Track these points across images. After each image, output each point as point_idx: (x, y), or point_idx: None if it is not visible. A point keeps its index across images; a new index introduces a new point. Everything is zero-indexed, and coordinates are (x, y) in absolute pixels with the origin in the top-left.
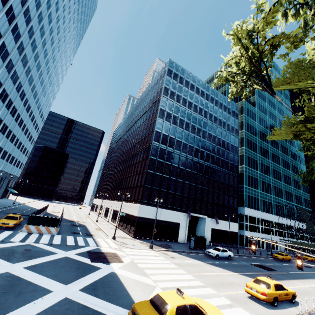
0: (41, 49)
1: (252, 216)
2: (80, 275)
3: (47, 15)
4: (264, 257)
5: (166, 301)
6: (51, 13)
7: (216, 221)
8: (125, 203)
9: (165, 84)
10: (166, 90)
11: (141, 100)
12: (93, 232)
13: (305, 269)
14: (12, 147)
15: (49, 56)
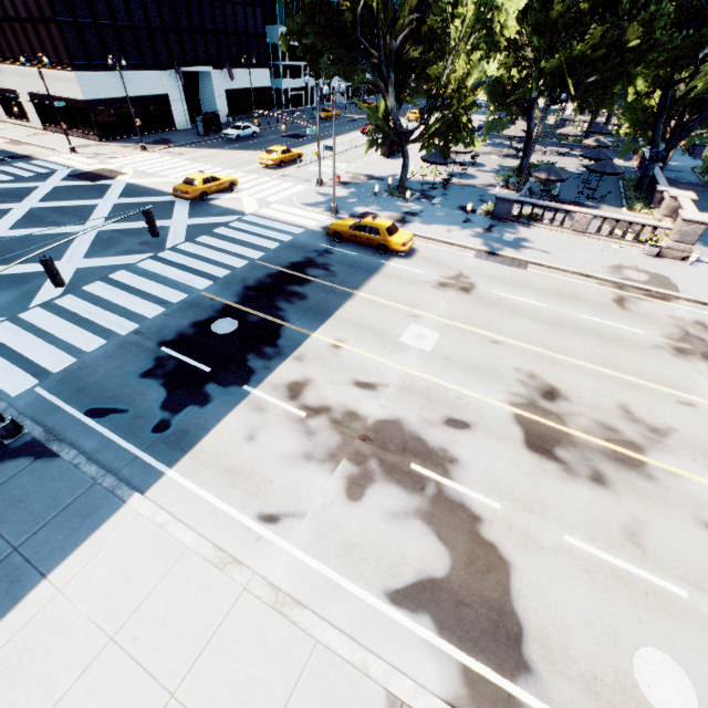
0: None
1: (294, 46)
2: (103, 193)
3: None
4: (305, 122)
5: (195, 179)
6: None
7: (230, 75)
8: (23, 68)
9: None
10: None
11: None
12: (18, 151)
13: (346, 126)
14: None
15: None
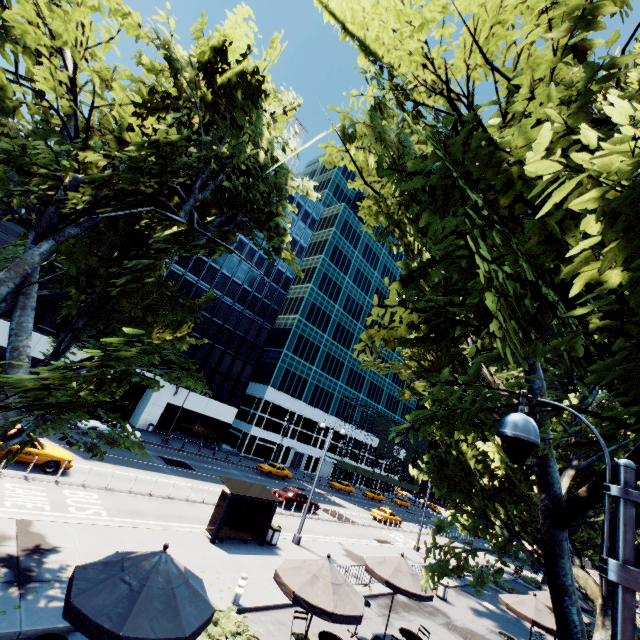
0: None
1: (280, 406)
2: None
3: None
4: (239, 465)
5: None
6: None
7: (177, 390)
8: None
9: None
10: None
11: None
12: None
13: (278, 487)
14: None
15: None
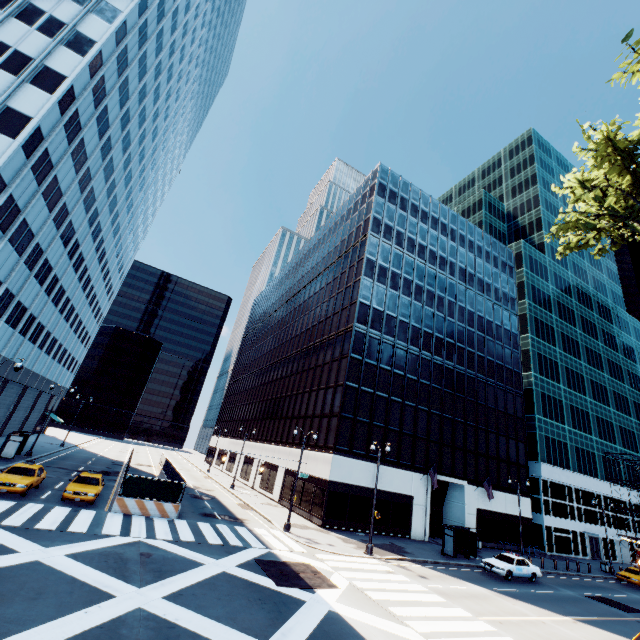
0: (136, 148)
1: (556, 483)
2: (277, 619)
3: (154, 88)
4: (600, 578)
5: None
6: (160, 84)
7: (488, 492)
8: (294, 449)
9: (374, 212)
10: (377, 223)
11: (320, 239)
12: (238, 512)
13: None
14: (66, 330)
15: (147, 160)
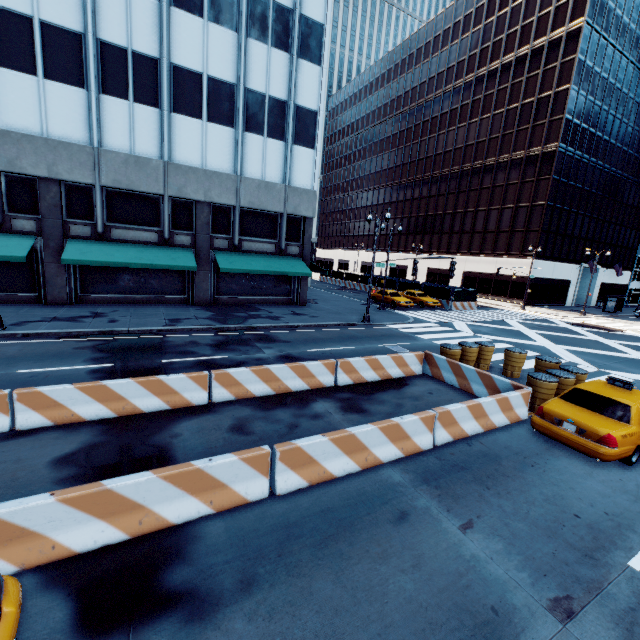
0: None
1: None
2: None
3: None
4: None
5: None
6: None
7: (618, 272)
8: (473, 257)
9: None
10: (593, 2)
11: (468, 16)
12: None
13: None
14: None
15: None
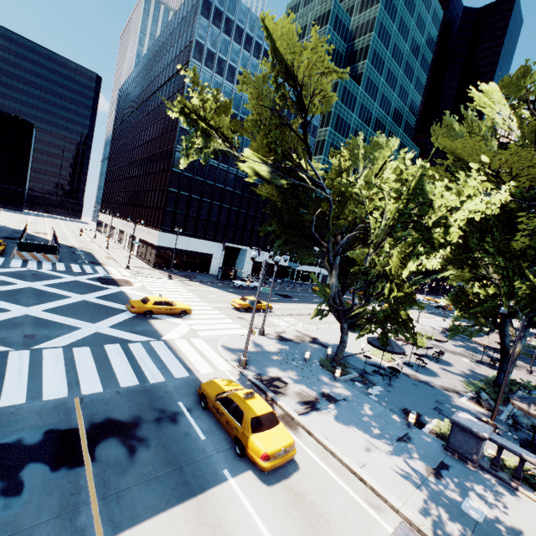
0: None
1: None
2: (93, 291)
3: None
4: (302, 290)
5: (149, 299)
6: None
7: (259, 253)
8: (143, 227)
9: (197, 36)
10: (199, 50)
11: (164, 44)
12: (102, 261)
13: None
14: None
15: None
